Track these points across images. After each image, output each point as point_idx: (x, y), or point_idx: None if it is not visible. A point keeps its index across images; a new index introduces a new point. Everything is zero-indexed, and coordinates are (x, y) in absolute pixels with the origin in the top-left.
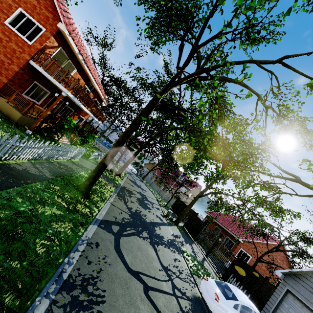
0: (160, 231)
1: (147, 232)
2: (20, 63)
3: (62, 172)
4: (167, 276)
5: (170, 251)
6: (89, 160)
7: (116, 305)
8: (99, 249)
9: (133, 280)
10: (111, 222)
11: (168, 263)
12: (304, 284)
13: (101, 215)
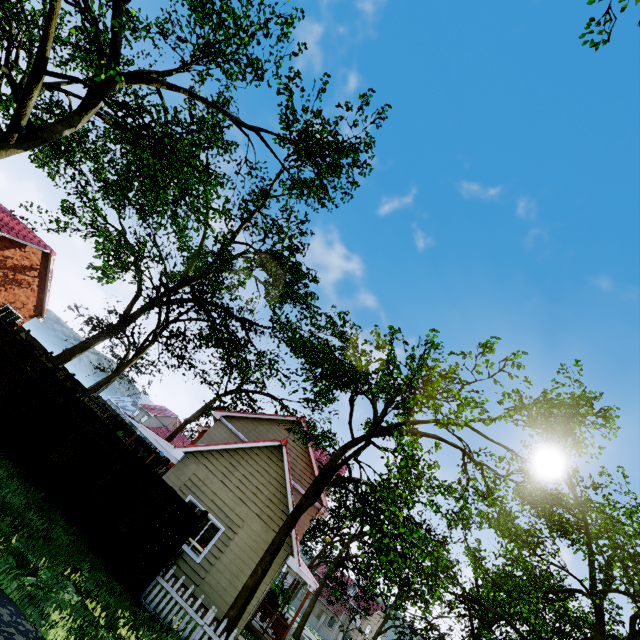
0: None
1: None
2: None
3: None
4: None
5: None
6: None
7: None
8: None
9: None
10: None
11: None
12: None
13: None
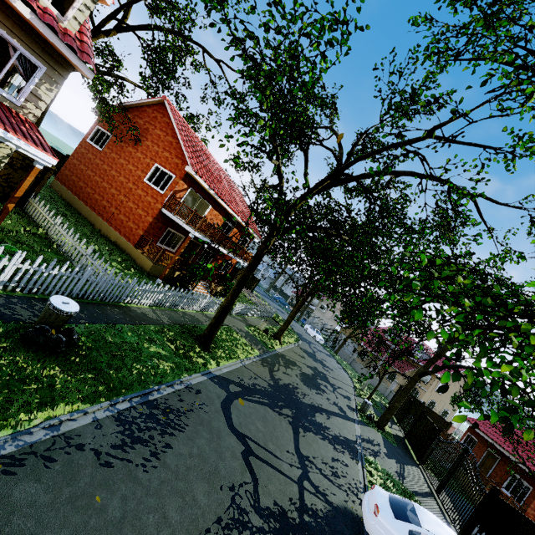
0: (326, 420)
1: (294, 411)
2: (154, 214)
3: (184, 322)
4: (300, 464)
5: (333, 448)
6: (231, 315)
7: (195, 441)
8: (199, 396)
9: (232, 438)
10: (232, 381)
11: (315, 456)
12: None
13: (219, 371)
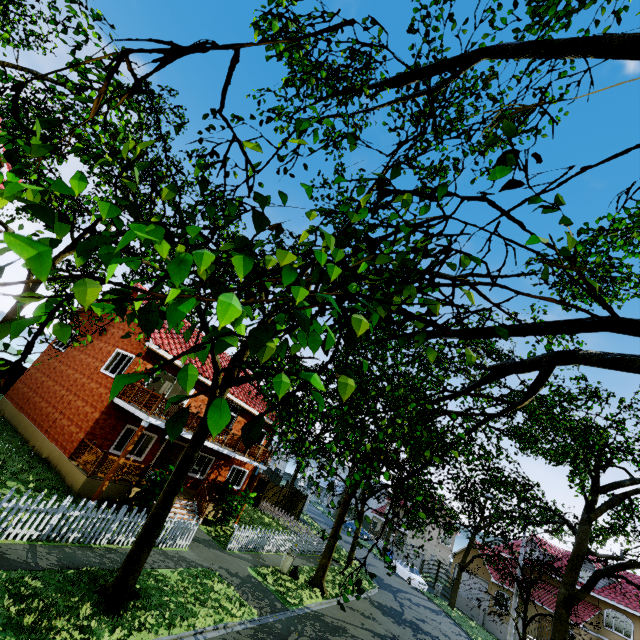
0: None
1: None
2: (103, 407)
3: (97, 563)
4: None
5: None
6: (229, 551)
7: None
8: None
9: None
10: None
11: None
12: None
13: None
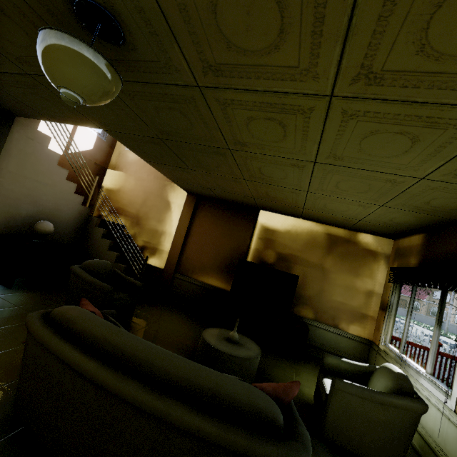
0: None
1: None
2: None
3: None
4: None
5: None
6: None
7: None
8: None
9: None
10: None
11: None
12: None
13: None
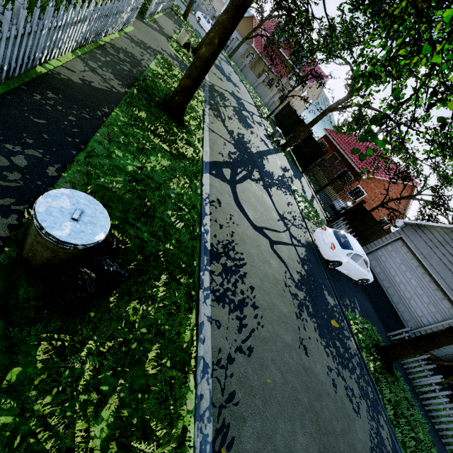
0: (268, 165)
1: (257, 170)
2: None
3: (130, 73)
4: (285, 226)
5: (283, 193)
6: (145, 21)
7: (254, 264)
8: (223, 208)
9: (260, 238)
10: (220, 163)
11: (283, 210)
12: (423, 236)
13: (206, 154)
